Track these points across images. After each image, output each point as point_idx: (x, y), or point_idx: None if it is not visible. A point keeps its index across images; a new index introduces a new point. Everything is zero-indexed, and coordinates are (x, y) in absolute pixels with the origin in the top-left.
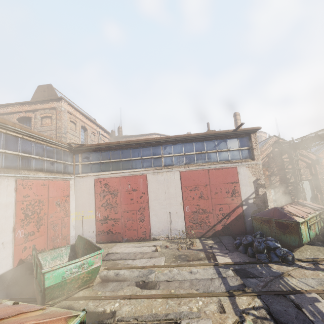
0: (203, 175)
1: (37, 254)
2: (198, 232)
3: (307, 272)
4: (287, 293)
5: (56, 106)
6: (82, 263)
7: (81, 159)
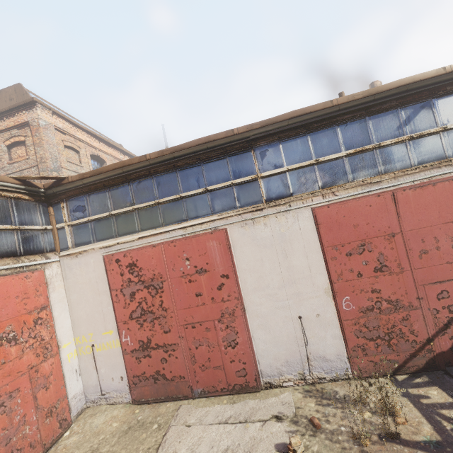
0: (380, 209)
1: None
2: (385, 360)
3: None
4: None
5: (29, 119)
6: None
7: (68, 214)
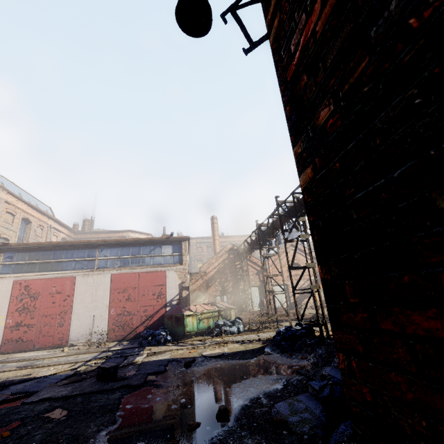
0: (134, 278)
1: None
2: (120, 334)
3: (164, 347)
4: (129, 355)
5: None
6: None
7: (3, 259)
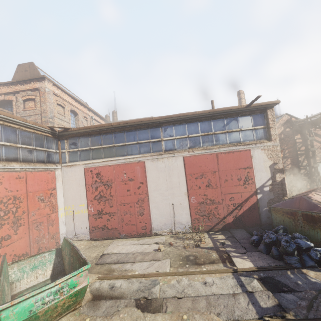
0: (211, 160)
1: (12, 264)
2: (206, 225)
3: None
4: None
5: (39, 87)
6: (59, 287)
7: (68, 146)
